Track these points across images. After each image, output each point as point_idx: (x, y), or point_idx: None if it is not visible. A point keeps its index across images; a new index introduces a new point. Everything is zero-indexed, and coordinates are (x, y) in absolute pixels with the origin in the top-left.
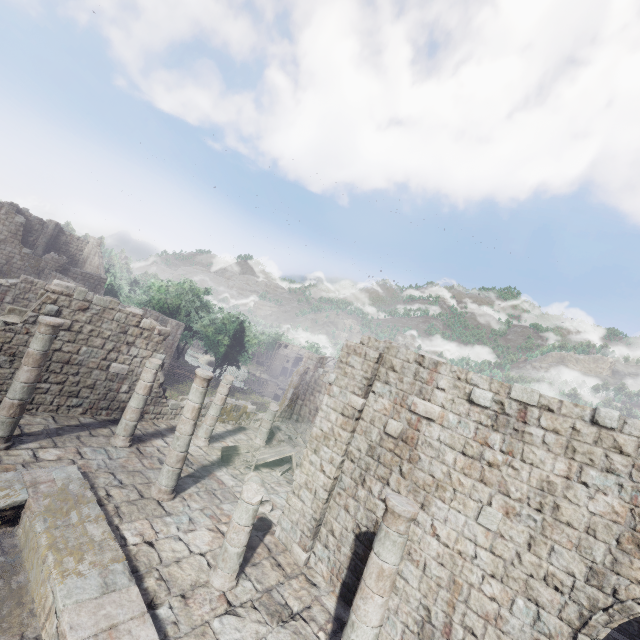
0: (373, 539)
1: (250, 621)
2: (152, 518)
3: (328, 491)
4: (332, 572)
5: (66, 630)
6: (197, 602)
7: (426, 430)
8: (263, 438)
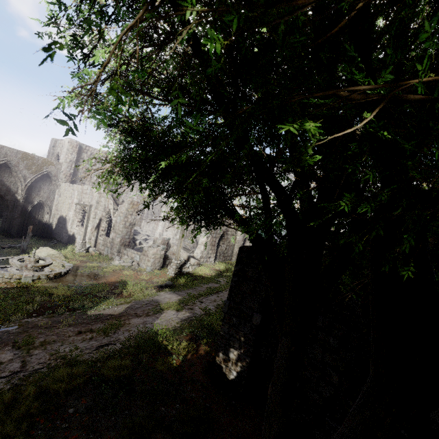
0: None
1: None
2: None
3: None
4: None
5: None
6: None
7: None
8: None
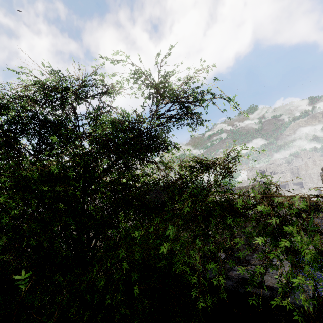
0: None
1: None
2: None
3: None
4: None
5: None
6: None
7: None
8: None
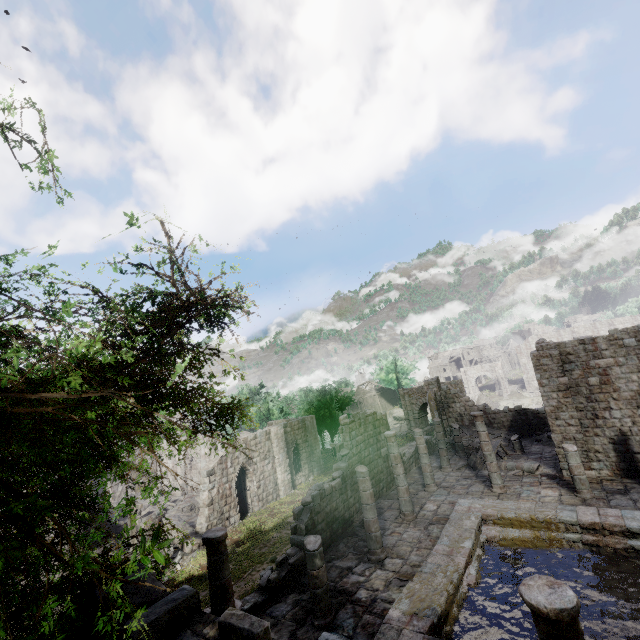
0: (624, 438)
1: (620, 498)
2: (519, 498)
3: (581, 432)
4: (613, 470)
5: (591, 521)
6: (595, 504)
7: (612, 372)
8: (463, 449)
